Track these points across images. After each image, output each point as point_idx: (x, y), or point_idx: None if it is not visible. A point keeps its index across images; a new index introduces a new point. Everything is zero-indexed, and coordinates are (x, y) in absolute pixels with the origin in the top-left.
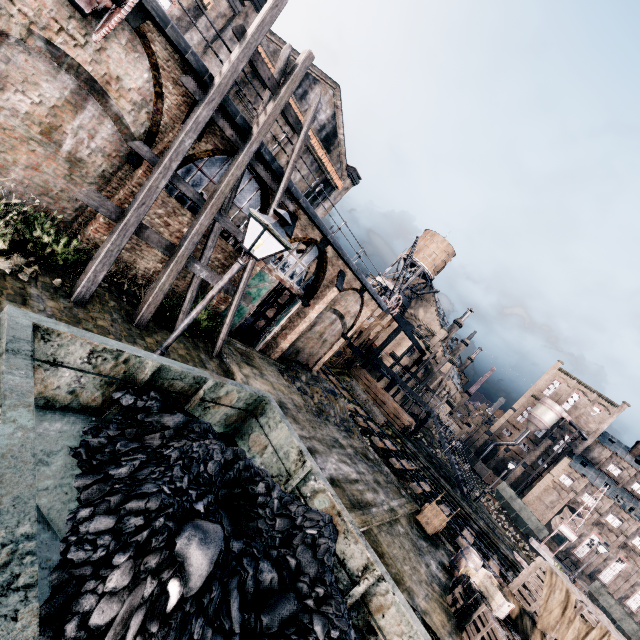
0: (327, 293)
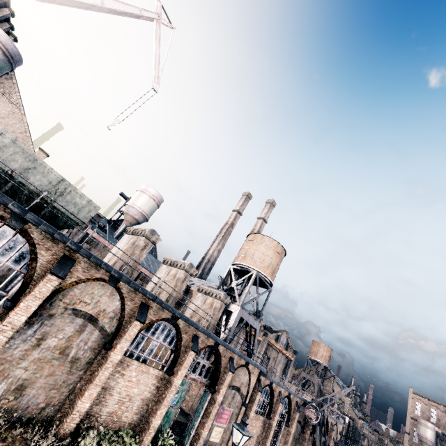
0: (332, 434)
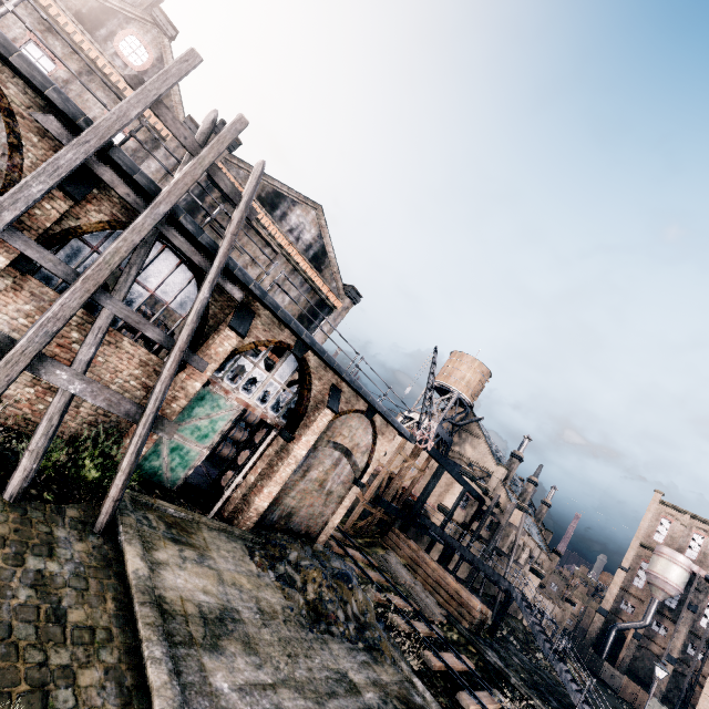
0: (316, 417)
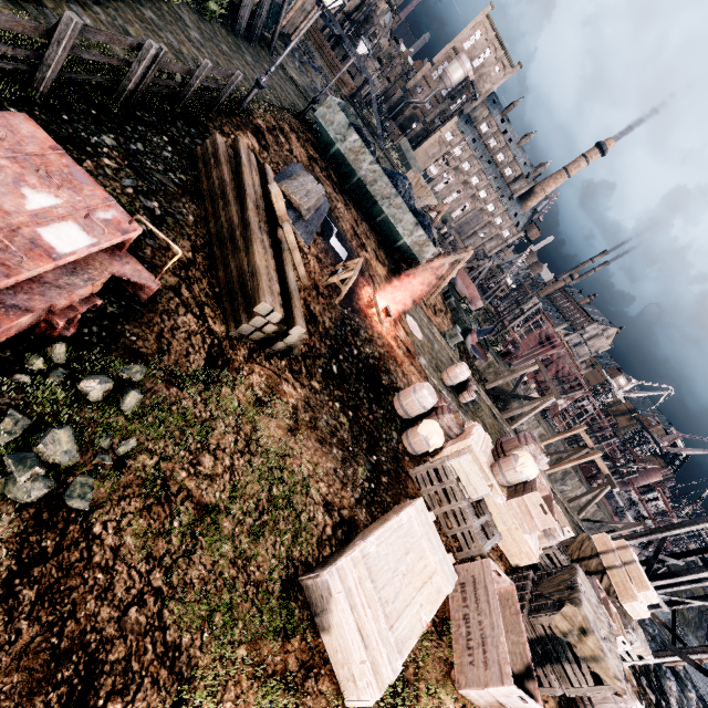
0: None
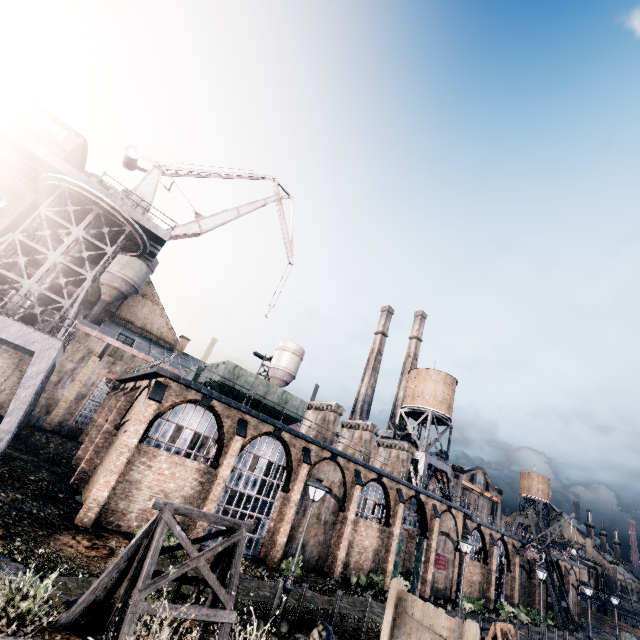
0: (568, 579)
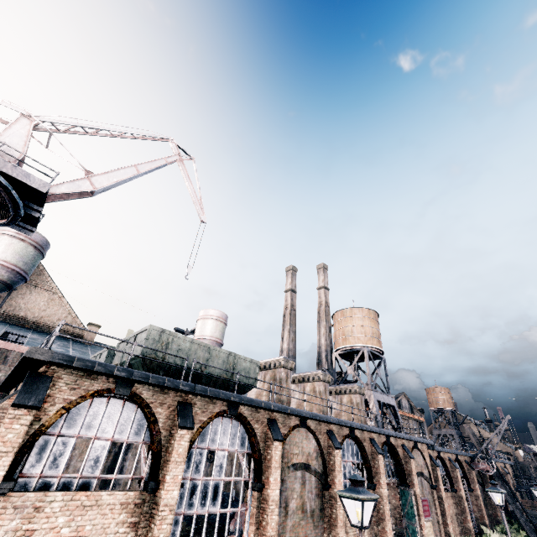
0: (508, 479)
